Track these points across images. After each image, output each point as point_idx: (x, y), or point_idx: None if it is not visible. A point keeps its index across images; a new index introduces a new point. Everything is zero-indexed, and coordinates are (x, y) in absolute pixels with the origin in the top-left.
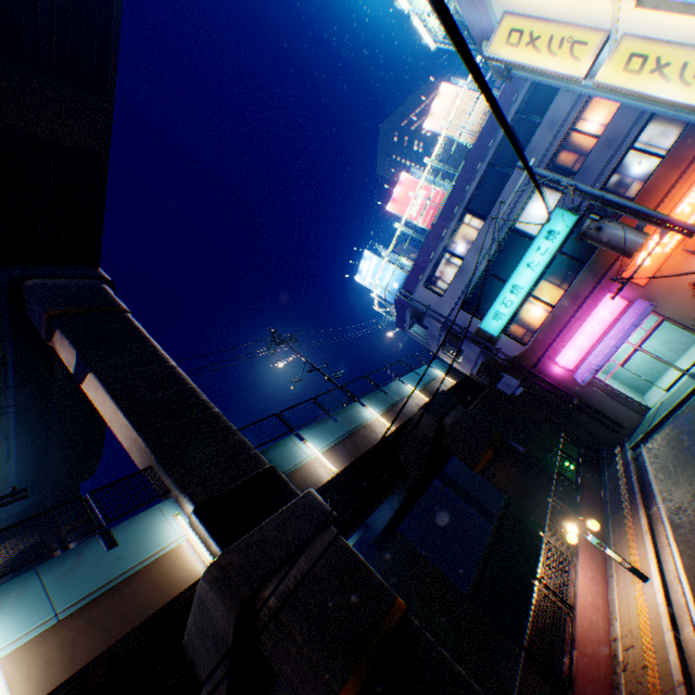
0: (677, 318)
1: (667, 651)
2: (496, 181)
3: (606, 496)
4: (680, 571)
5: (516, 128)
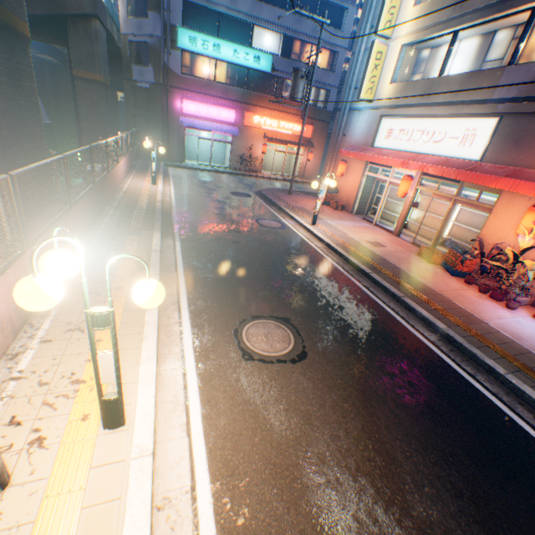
0: (234, 149)
1: (158, 197)
2: (280, 0)
3: (139, 165)
4: (173, 191)
5: (312, 4)
